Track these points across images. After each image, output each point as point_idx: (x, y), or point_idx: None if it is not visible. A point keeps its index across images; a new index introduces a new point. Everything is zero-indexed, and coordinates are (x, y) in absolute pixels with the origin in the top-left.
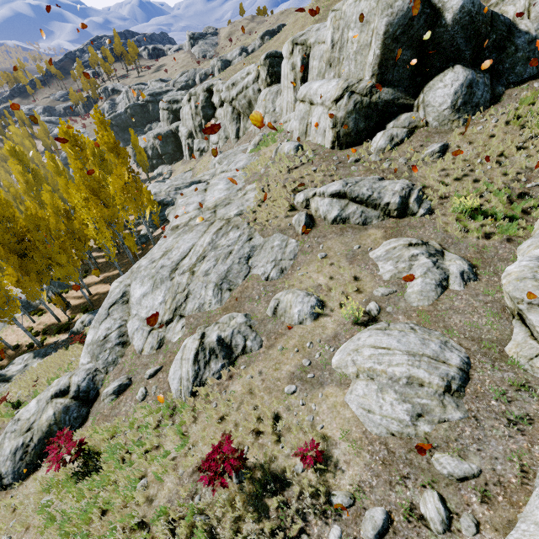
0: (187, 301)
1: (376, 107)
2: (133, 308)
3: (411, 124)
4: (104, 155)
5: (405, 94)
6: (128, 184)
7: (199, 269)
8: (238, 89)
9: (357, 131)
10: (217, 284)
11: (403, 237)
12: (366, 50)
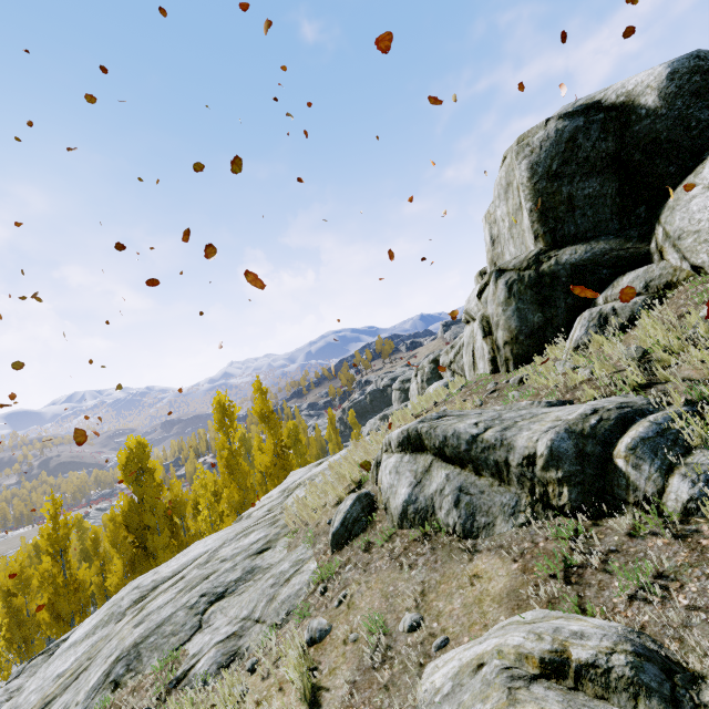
0: (67, 689)
1: (555, 280)
2: (37, 672)
3: (651, 283)
4: (299, 435)
5: (618, 242)
6: (271, 461)
7: (150, 605)
8: (455, 350)
9: (531, 331)
10: (119, 655)
11: (579, 612)
12: (519, 215)
